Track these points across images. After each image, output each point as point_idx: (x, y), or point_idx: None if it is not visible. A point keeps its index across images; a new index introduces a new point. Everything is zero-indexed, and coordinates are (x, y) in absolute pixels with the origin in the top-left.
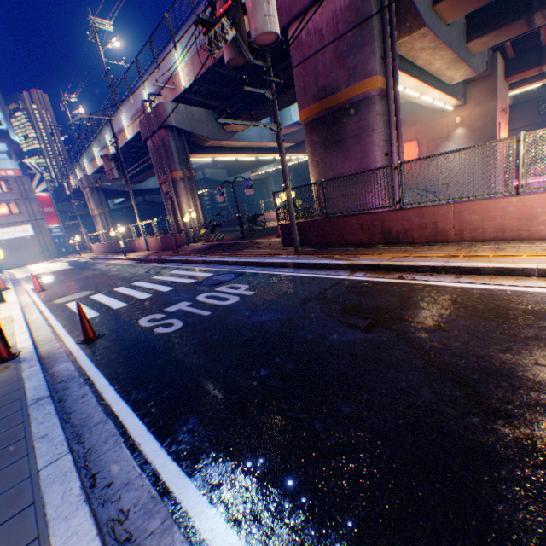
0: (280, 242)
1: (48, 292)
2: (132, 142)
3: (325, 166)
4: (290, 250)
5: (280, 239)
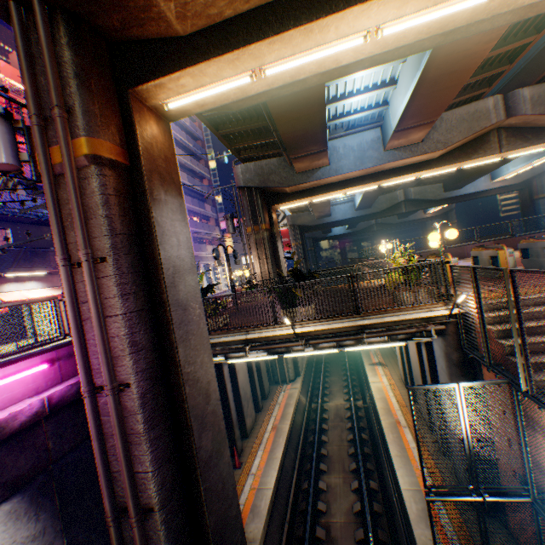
0: None
1: None
2: None
3: None
4: None
5: None
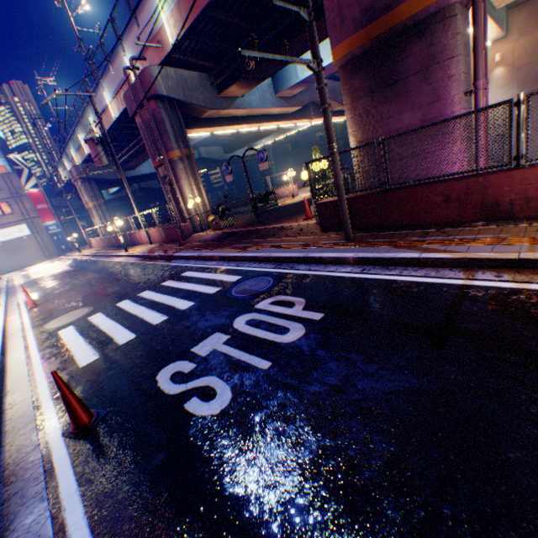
0: (314, 226)
1: (41, 308)
2: (119, 122)
3: (372, 121)
4: (334, 236)
5: (311, 221)
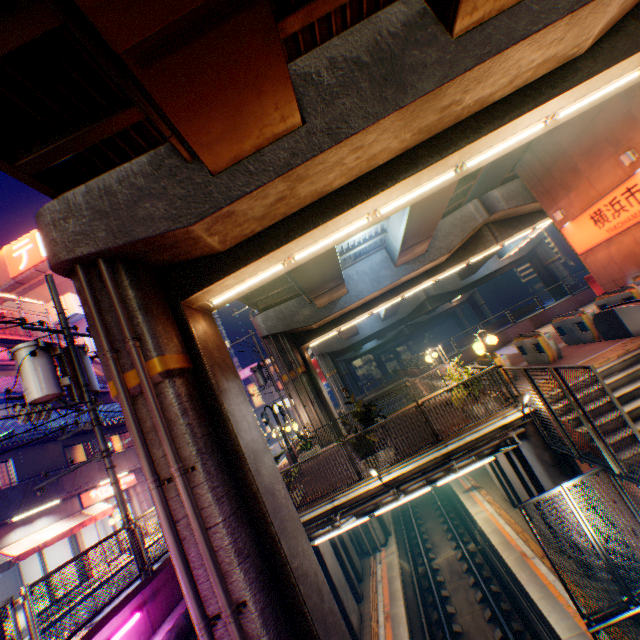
0: None
1: None
2: None
3: None
4: None
5: None
